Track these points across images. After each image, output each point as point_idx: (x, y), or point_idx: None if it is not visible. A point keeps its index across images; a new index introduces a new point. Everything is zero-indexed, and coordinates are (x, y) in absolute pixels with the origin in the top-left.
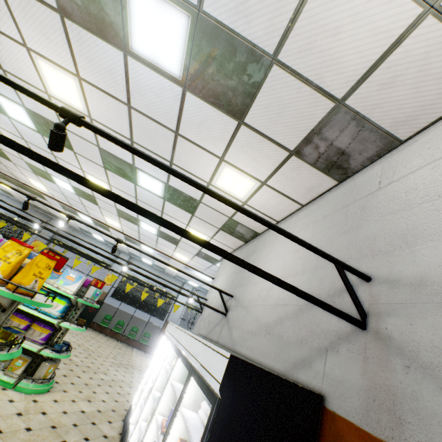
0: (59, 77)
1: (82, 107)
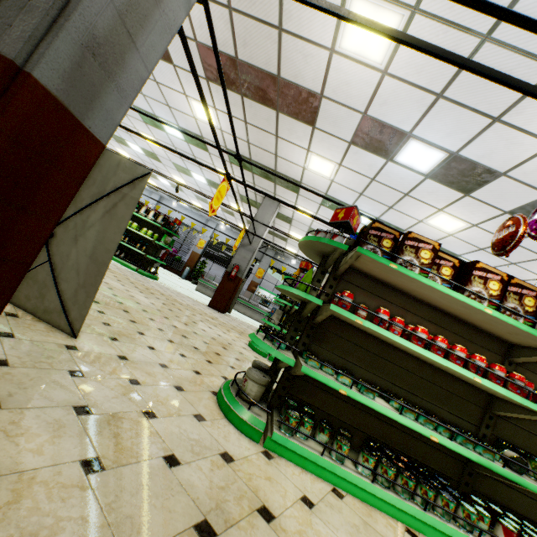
0: (450, 221)
1: (450, 231)
